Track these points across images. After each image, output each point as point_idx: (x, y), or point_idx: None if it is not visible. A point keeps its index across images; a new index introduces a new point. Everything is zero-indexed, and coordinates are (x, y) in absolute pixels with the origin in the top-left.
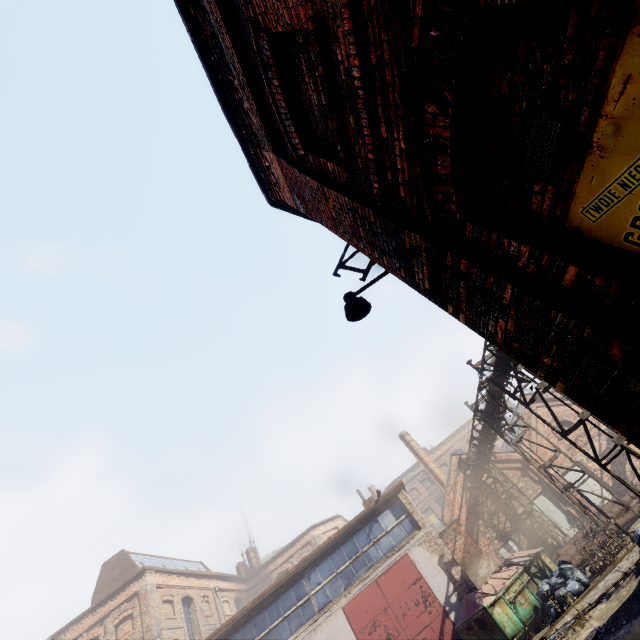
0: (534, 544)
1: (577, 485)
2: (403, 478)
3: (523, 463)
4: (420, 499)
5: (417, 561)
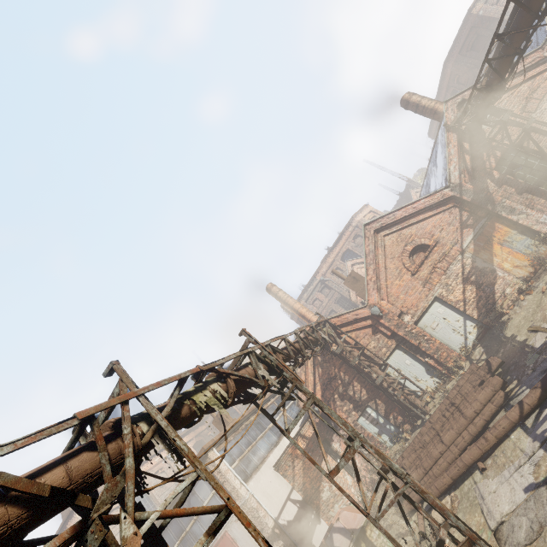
0: (392, 407)
1: (436, 327)
2: (304, 294)
3: (373, 319)
4: (323, 306)
5: (238, 539)
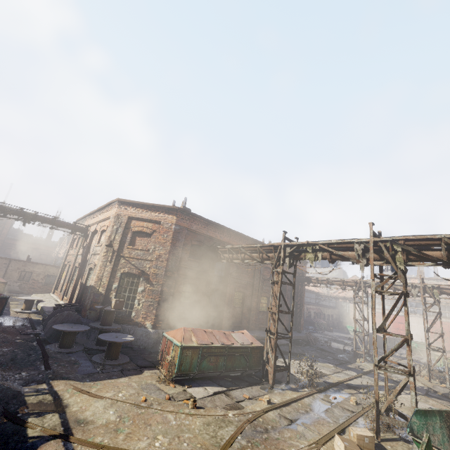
0: None
1: None
2: None
3: None
4: None
5: None
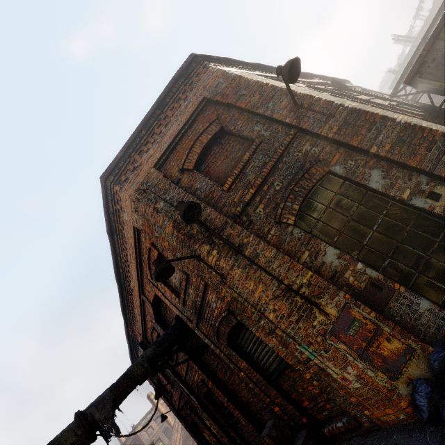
0: None
1: None
2: (143, 420)
3: None
4: (153, 433)
5: None
